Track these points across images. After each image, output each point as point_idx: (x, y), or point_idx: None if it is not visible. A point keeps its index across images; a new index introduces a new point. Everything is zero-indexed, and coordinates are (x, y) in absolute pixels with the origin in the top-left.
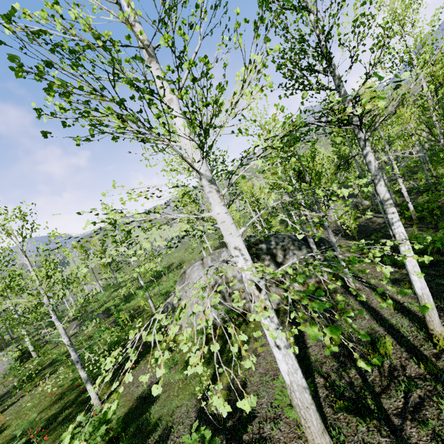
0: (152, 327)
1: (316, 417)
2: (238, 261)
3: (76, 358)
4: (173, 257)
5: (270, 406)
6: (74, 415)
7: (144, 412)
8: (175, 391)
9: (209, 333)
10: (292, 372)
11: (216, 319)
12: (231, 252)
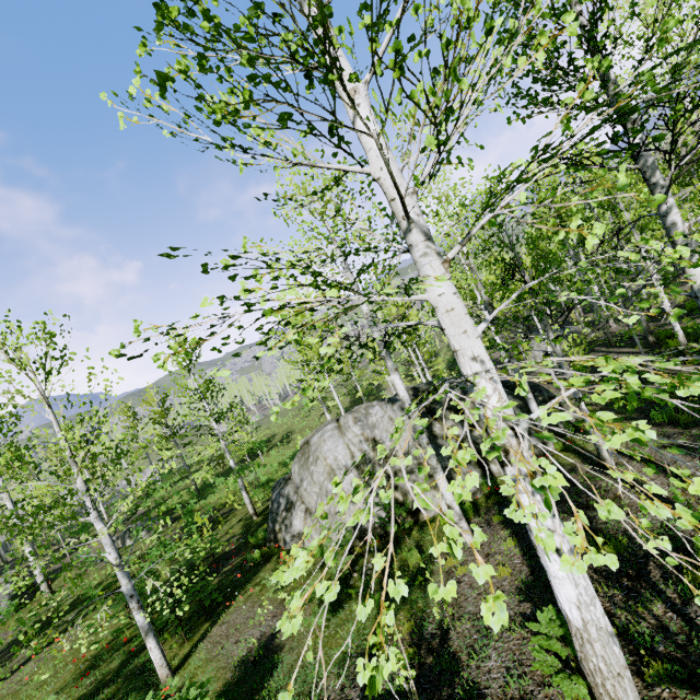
0: (251, 538)
1: (635, 694)
2: (481, 384)
3: (130, 589)
4: (274, 425)
5: (508, 674)
6: (121, 697)
7: (256, 690)
8: (310, 650)
9: (354, 545)
10: (586, 602)
11: (367, 521)
12: (463, 369)
